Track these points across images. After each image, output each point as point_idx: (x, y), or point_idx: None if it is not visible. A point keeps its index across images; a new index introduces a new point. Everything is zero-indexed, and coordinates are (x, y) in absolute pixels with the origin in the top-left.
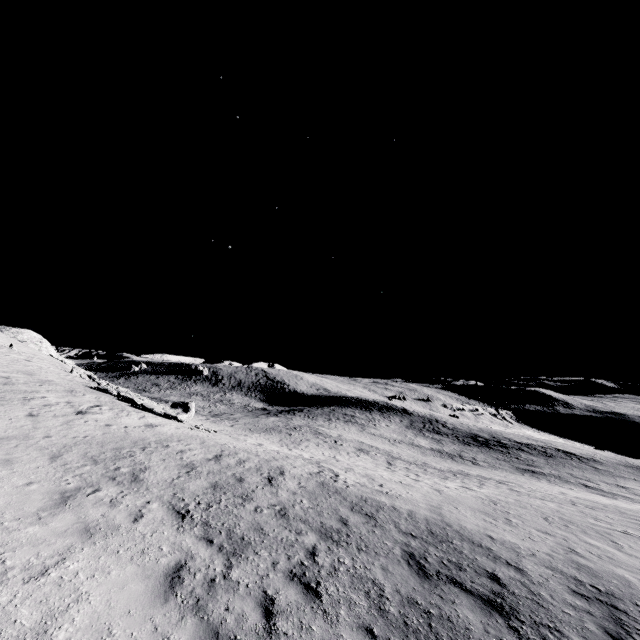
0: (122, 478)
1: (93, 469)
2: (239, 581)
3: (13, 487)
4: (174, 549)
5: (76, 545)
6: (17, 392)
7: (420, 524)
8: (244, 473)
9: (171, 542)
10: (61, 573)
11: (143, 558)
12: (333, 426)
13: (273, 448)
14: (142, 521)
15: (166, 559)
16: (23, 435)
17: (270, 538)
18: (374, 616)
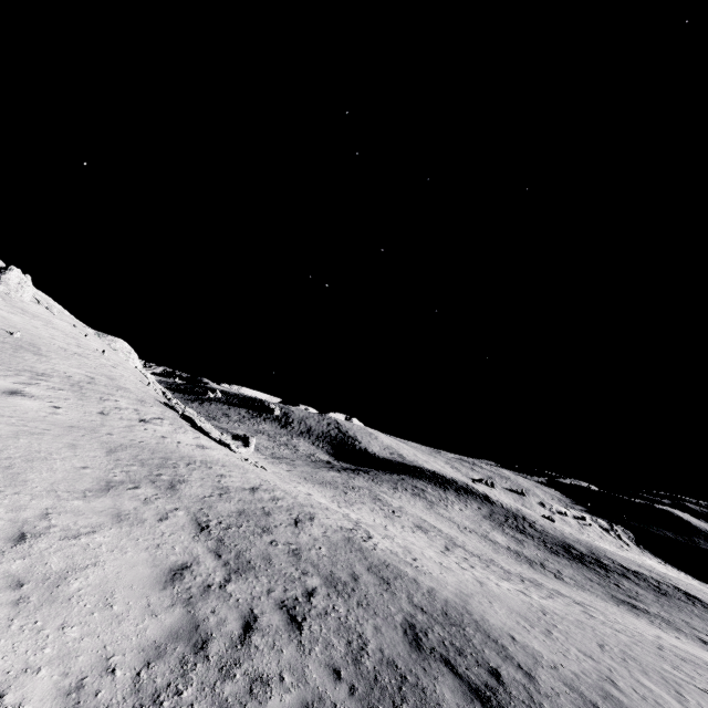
0: (161, 483)
1: (139, 470)
2: (232, 594)
3: (72, 467)
4: (185, 552)
5: (107, 524)
6: (96, 392)
7: (437, 603)
8: (274, 509)
9: (184, 546)
10: (89, 541)
11: (157, 550)
12: (397, 496)
13: (321, 500)
14: (166, 522)
15: (175, 557)
16: (91, 428)
17: (275, 569)
18: (347, 662)
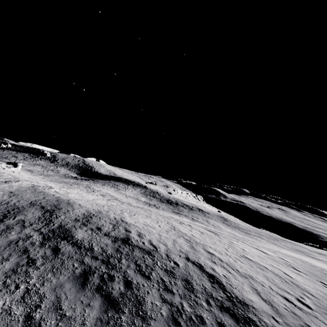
0: None
1: None
2: None
3: None
4: None
5: None
6: None
7: (57, 199)
8: None
9: None
10: None
11: None
12: (102, 187)
13: None
14: None
15: None
16: None
17: None
18: None
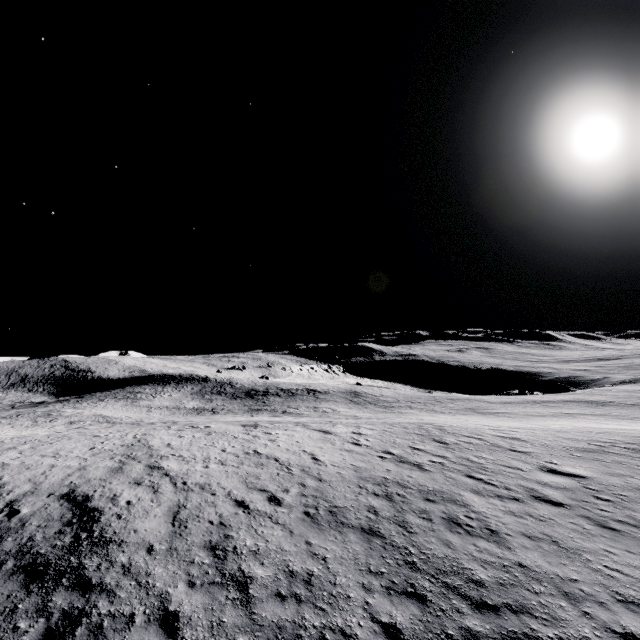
0: None
1: None
2: None
3: None
4: None
5: None
6: None
7: None
8: None
9: None
10: None
11: None
12: (93, 406)
13: None
14: None
15: None
16: None
17: None
18: None
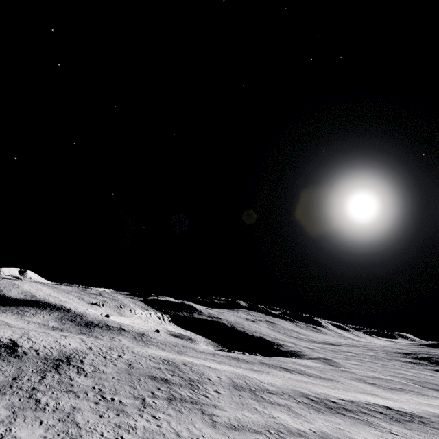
0: None
1: None
2: None
3: None
4: None
5: None
6: None
7: None
8: None
9: None
10: None
11: None
12: None
13: None
14: None
15: None
16: None
17: None
18: None
